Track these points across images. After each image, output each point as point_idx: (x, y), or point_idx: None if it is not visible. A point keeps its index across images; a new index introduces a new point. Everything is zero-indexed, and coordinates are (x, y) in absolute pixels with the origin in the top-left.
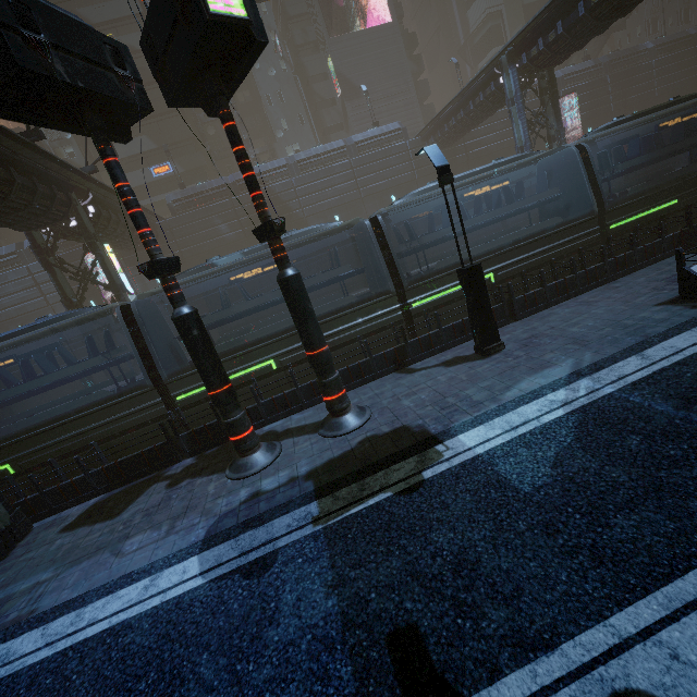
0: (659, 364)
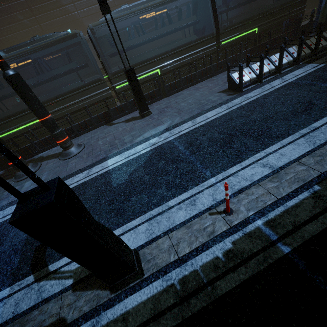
0: (196, 125)
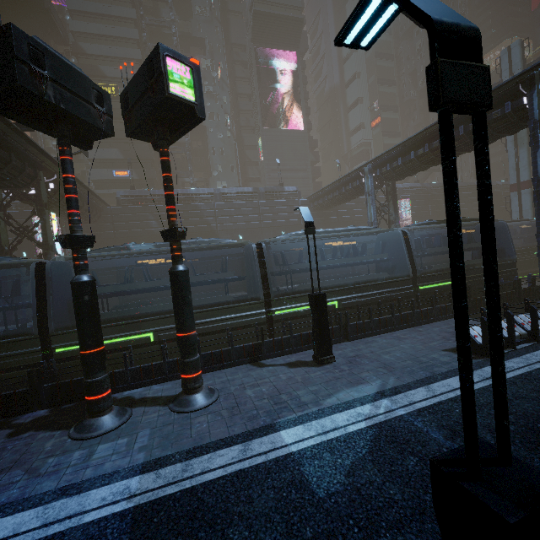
0: (439, 397)
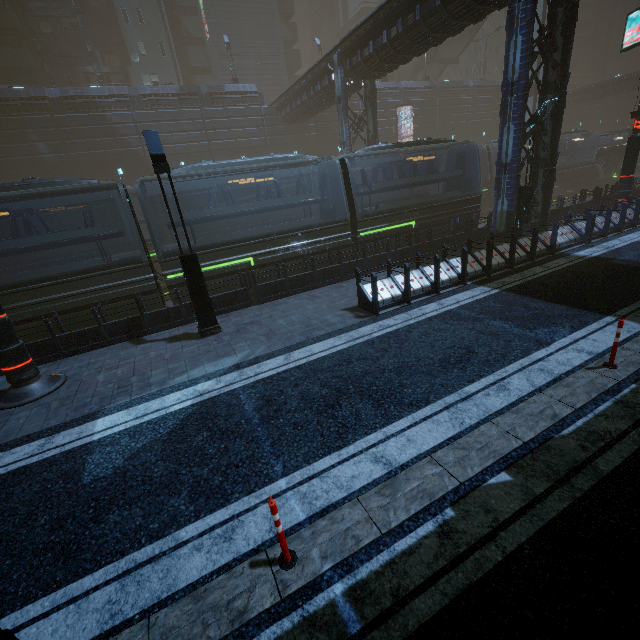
0: (288, 365)
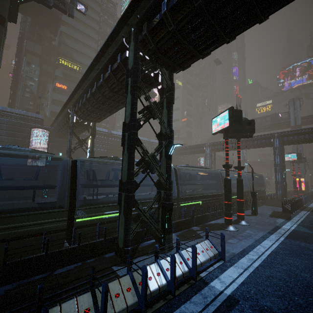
0: (299, 220)
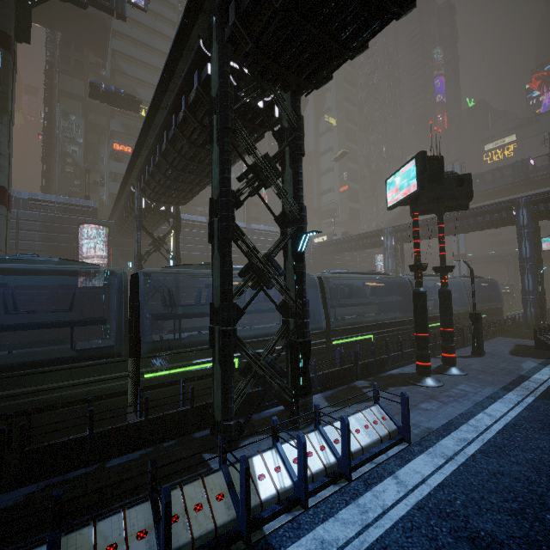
0: None
